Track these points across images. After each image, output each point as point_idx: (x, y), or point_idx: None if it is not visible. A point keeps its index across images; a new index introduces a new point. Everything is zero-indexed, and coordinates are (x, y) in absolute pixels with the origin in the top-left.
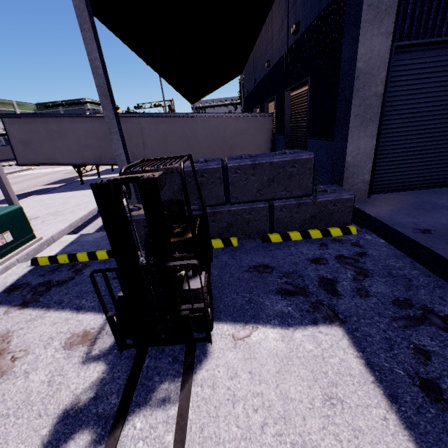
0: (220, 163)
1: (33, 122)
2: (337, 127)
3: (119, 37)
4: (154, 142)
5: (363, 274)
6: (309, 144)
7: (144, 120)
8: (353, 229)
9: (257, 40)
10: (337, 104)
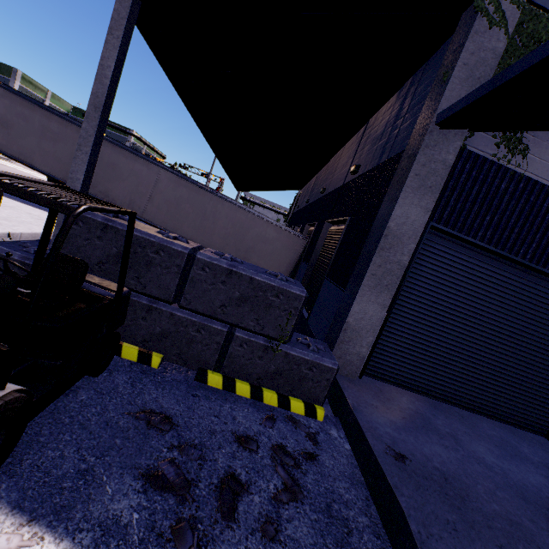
0: (188, 248)
1: (31, 109)
2: (352, 278)
3: (168, 76)
4: (164, 201)
5: (293, 492)
6: (325, 285)
7: (166, 173)
8: (320, 413)
9: (325, 166)
10: (360, 254)
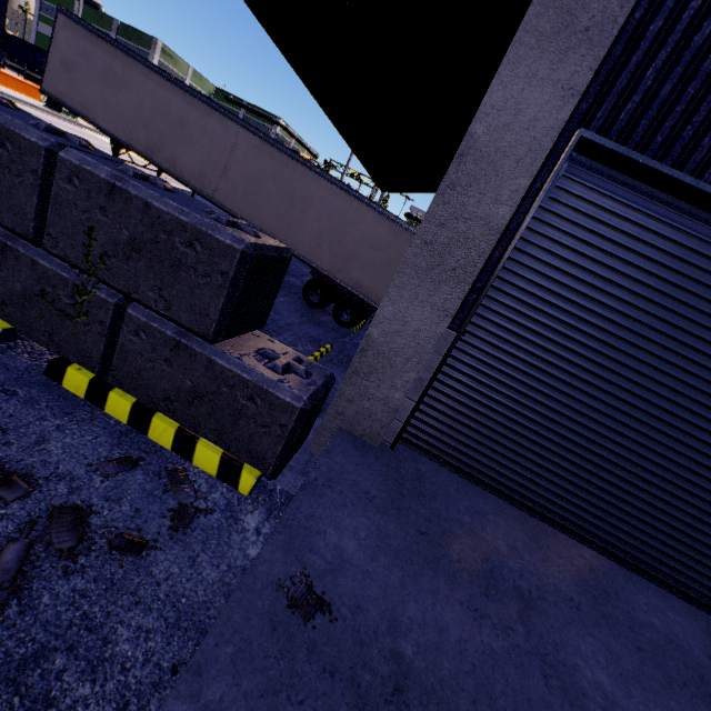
0: (51, 140)
1: (94, 43)
2: None
3: None
4: (241, 176)
5: None
6: None
7: (246, 134)
8: (247, 480)
9: None
10: None
